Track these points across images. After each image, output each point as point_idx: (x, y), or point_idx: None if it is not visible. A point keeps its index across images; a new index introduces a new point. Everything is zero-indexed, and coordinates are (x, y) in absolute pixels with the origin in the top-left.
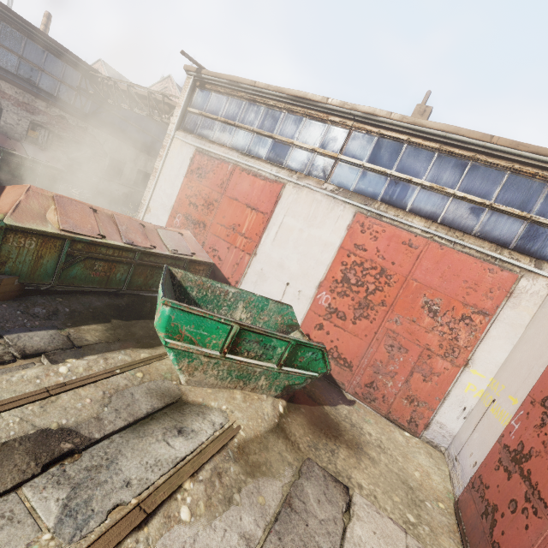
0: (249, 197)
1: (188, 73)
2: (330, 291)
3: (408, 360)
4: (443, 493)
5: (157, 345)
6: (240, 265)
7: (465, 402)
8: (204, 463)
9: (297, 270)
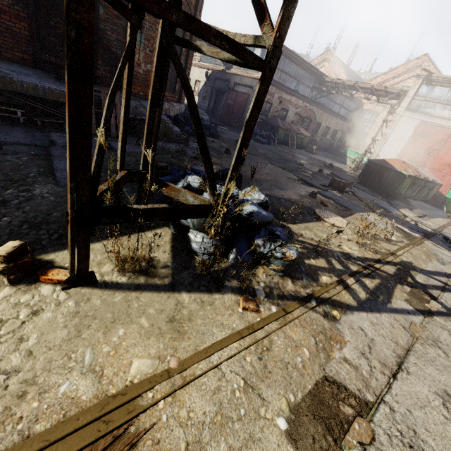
0: None
1: (419, 77)
2: None
3: None
4: None
5: (444, 218)
6: None
7: None
8: None
9: None
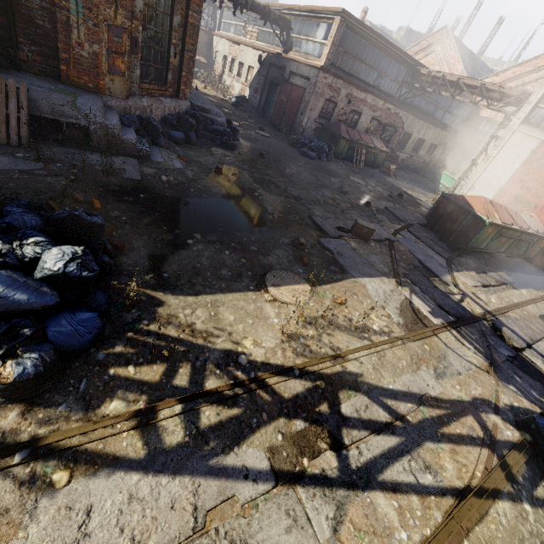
0: None
1: None
2: None
3: None
4: None
5: (537, 289)
6: None
7: None
8: None
9: None
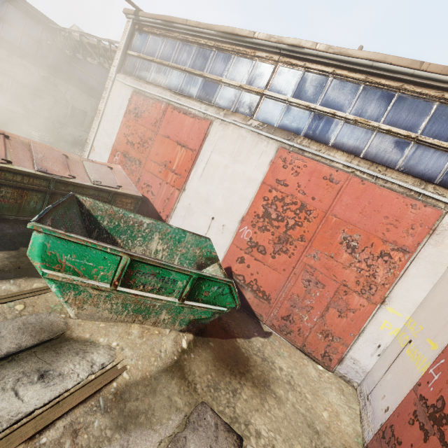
0: (179, 134)
1: (128, 16)
2: (251, 226)
3: (324, 295)
4: (352, 437)
5: None
6: (170, 200)
7: (380, 339)
8: (56, 419)
9: (222, 205)
